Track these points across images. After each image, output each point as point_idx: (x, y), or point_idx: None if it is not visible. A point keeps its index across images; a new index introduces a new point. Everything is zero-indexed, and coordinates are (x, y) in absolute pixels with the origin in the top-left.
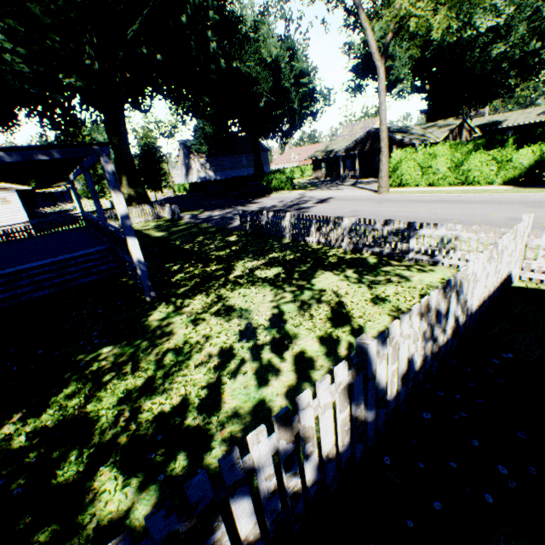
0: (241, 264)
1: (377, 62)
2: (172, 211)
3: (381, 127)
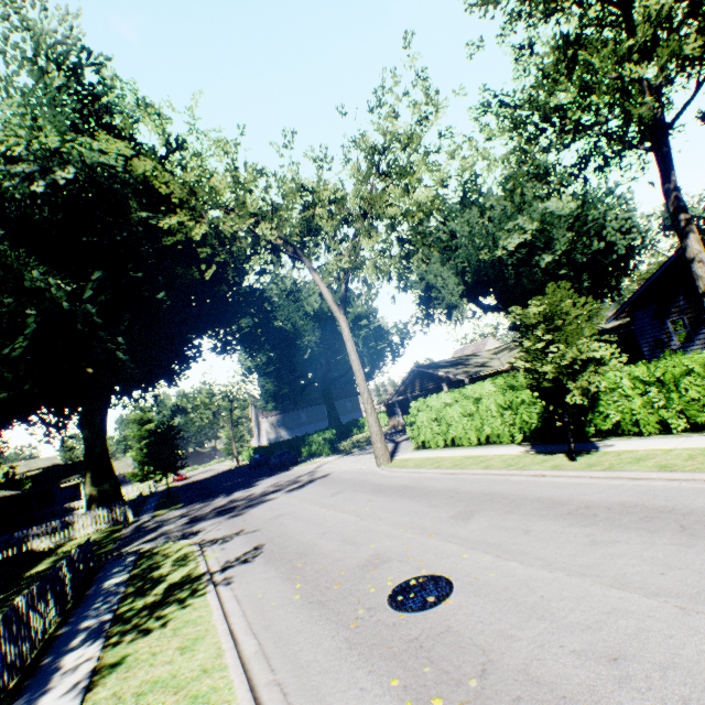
0: None
1: (336, 313)
2: (126, 514)
3: (357, 379)
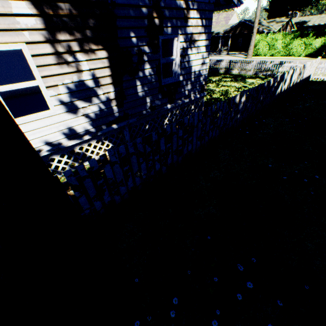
0: (212, 78)
1: None
2: None
3: (256, 20)
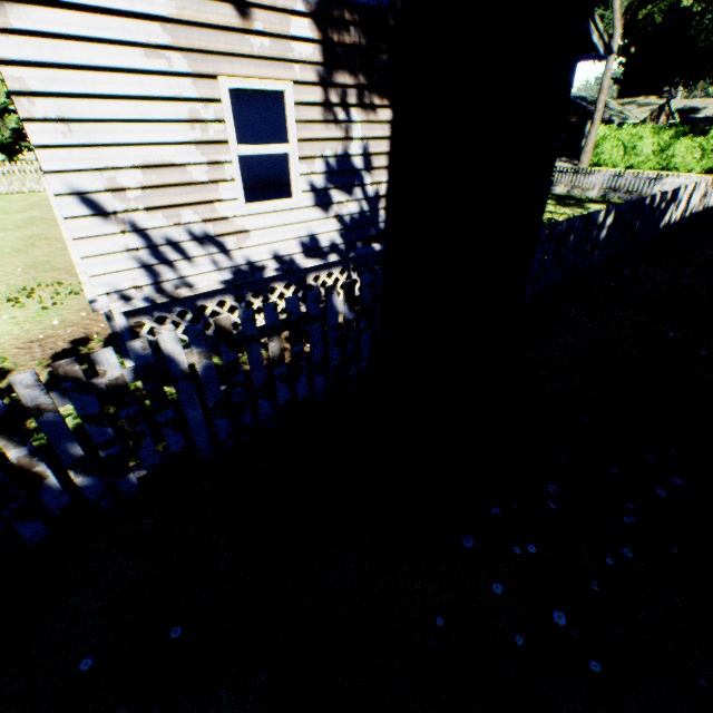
0: None
1: (616, 22)
2: None
3: (600, 97)
